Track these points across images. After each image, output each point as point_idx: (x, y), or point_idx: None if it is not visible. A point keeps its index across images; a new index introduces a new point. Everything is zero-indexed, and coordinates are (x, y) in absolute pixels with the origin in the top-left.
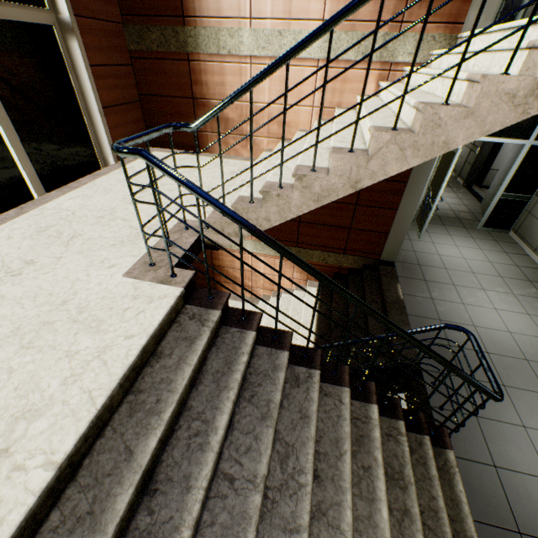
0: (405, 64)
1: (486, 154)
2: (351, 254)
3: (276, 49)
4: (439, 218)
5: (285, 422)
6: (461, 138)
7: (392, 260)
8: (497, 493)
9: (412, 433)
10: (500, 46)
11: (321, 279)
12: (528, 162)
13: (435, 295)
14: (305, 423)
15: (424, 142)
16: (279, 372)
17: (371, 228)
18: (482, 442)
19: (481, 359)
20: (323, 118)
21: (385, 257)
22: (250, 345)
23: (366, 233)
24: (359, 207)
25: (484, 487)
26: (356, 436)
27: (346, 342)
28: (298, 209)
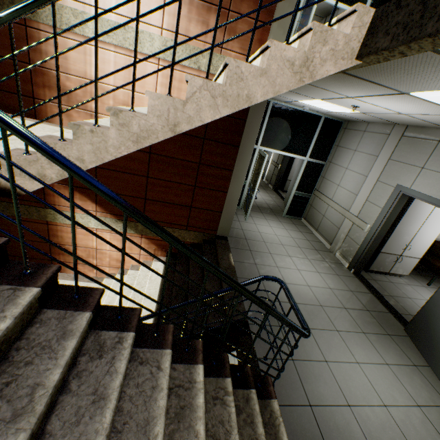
0: None
1: (284, 169)
2: (193, 230)
3: (120, 39)
4: (259, 208)
5: (65, 415)
6: (259, 94)
7: (226, 235)
8: (315, 433)
9: (240, 389)
10: None
11: (125, 208)
12: (307, 172)
13: (258, 261)
14: (99, 408)
15: (232, 93)
16: (69, 340)
17: (208, 207)
18: (299, 384)
19: (291, 302)
20: None
21: (220, 233)
22: (23, 306)
23: (204, 211)
24: (198, 188)
25: (305, 431)
26: (177, 409)
27: (180, 304)
28: (116, 150)
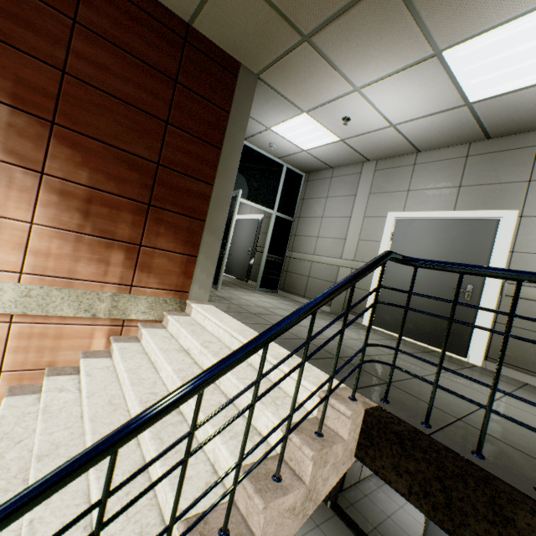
0: (140, 319)
1: None
2: None
3: None
4: None
5: None
6: None
7: None
8: None
9: None
10: (248, 395)
11: None
12: None
13: None
14: None
15: None
16: None
17: None
18: None
19: None
20: (22, 383)
21: None
22: None
23: None
24: None
25: None
26: None
27: None
28: None
